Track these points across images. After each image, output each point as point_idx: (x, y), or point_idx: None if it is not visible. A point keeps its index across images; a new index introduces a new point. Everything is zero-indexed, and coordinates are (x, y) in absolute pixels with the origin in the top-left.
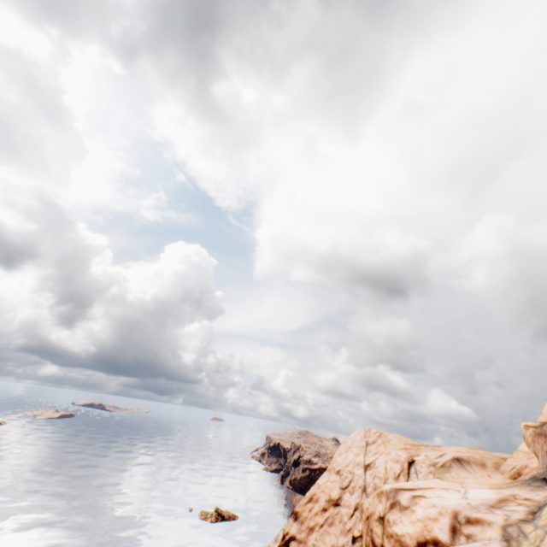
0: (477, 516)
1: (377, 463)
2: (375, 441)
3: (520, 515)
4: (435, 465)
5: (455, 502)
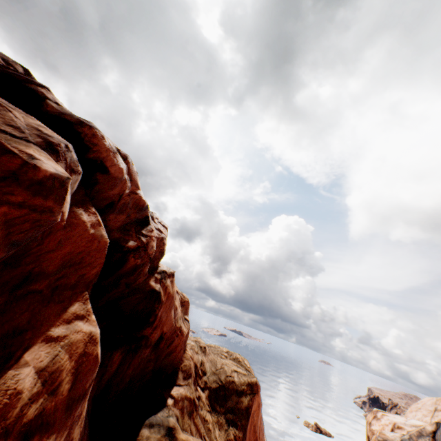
0: (401, 426)
1: None
2: None
3: None
4: None
5: (398, 420)
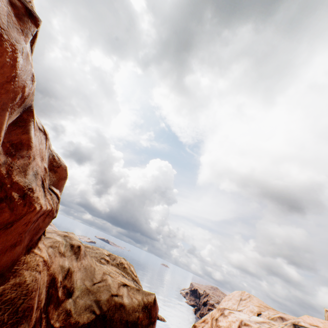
0: (248, 323)
1: (243, 311)
2: (245, 299)
3: (265, 327)
4: (268, 317)
5: (244, 317)
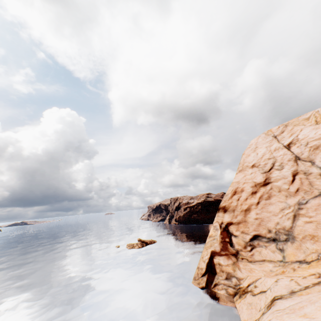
0: None
1: (301, 137)
2: (284, 130)
3: None
4: None
5: None
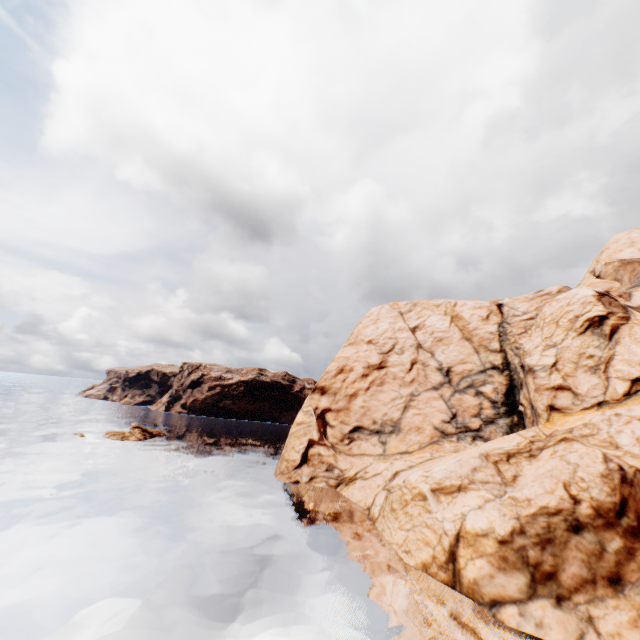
0: None
1: (429, 324)
2: (412, 310)
3: None
4: (549, 294)
5: None
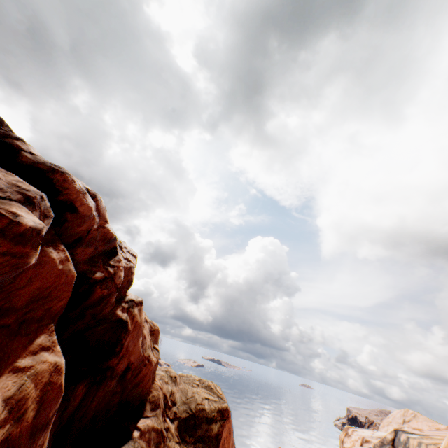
0: (368, 439)
1: None
2: (410, 420)
3: None
4: None
5: (366, 434)
